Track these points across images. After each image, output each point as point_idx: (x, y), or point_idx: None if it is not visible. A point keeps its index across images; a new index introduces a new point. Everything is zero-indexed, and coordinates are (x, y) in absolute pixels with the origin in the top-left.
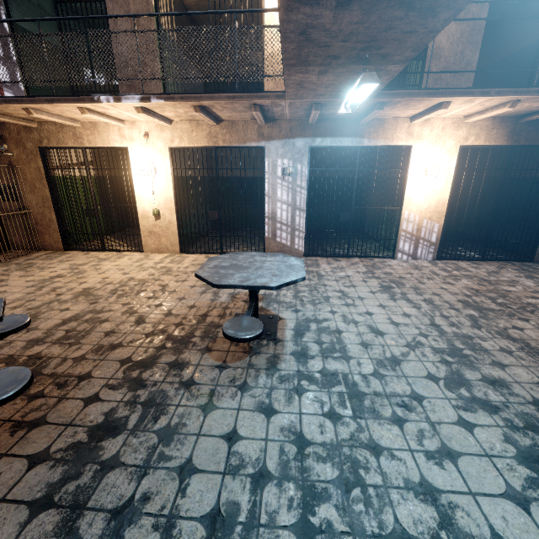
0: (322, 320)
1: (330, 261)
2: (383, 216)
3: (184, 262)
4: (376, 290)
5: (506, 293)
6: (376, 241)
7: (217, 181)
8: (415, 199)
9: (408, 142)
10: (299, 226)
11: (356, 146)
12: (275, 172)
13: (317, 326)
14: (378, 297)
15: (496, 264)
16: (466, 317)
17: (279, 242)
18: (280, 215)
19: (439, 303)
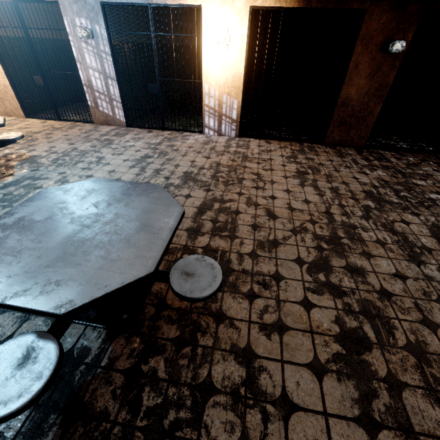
0: (42, 178)
1: (142, 132)
2: (188, 89)
3: (15, 125)
4: (133, 158)
5: (240, 169)
6: (186, 115)
7: (29, 42)
8: (213, 71)
9: (197, 0)
10: (115, 96)
11: (146, 4)
12: (77, 34)
13: (29, 182)
14: (122, 164)
15: (286, 144)
16: (164, 184)
17: (102, 111)
18: (95, 83)
19: (163, 173)
